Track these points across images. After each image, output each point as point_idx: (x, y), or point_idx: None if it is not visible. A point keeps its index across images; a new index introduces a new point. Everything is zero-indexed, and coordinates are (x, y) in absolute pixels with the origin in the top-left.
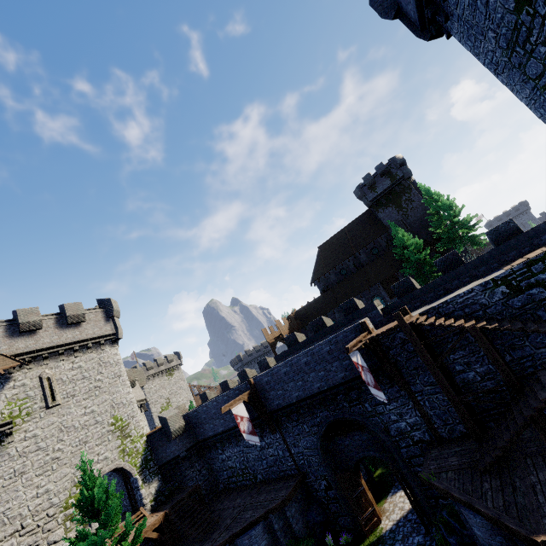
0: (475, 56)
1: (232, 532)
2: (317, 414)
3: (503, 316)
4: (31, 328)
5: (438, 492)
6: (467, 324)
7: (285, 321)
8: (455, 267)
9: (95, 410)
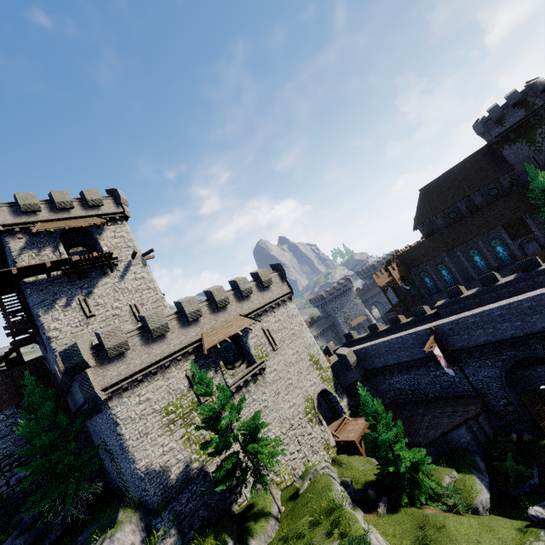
0: None
1: (441, 431)
2: (503, 353)
3: None
4: (247, 294)
5: None
6: None
7: (394, 266)
8: None
9: (298, 351)
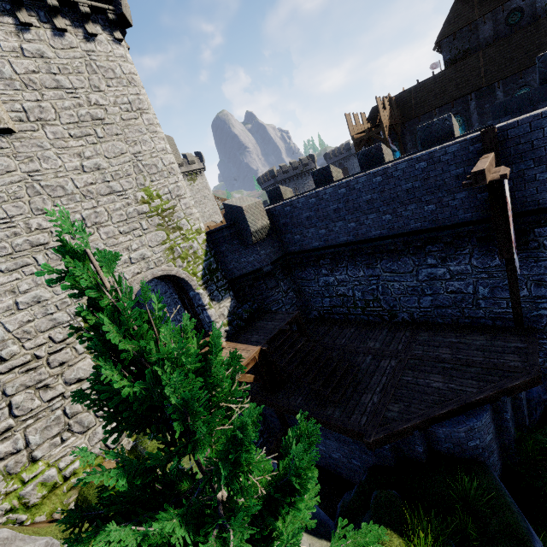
0: None
1: (424, 413)
2: None
3: None
4: None
5: None
6: None
7: (386, 104)
8: None
9: (104, 168)
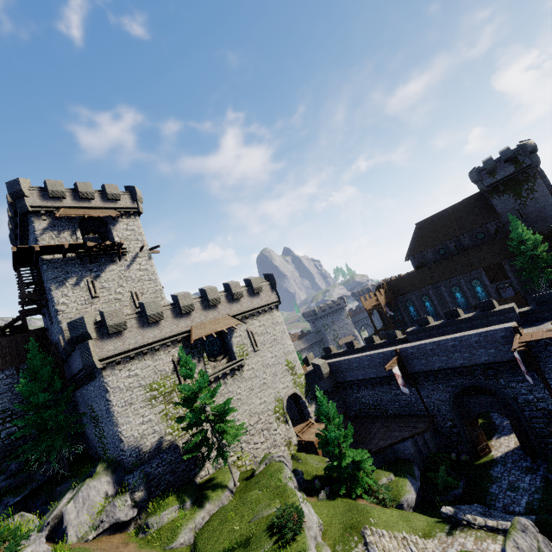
0: None
1: (390, 442)
2: (453, 380)
3: None
4: (238, 297)
5: (549, 441)
6: None
7: (382, 292)
8: None
9: (277, 355)
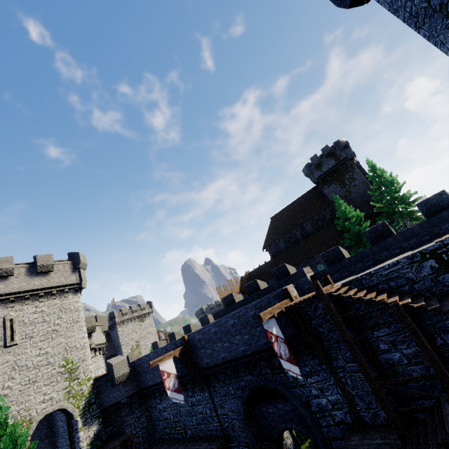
0: (395, 14)
1: None
2: (242, 377)
3: (433, 293)
4: (3, 274)
5: None
6: (390, 300)
7: (237, 281)
8: (384, 238)
9: (49, 352)
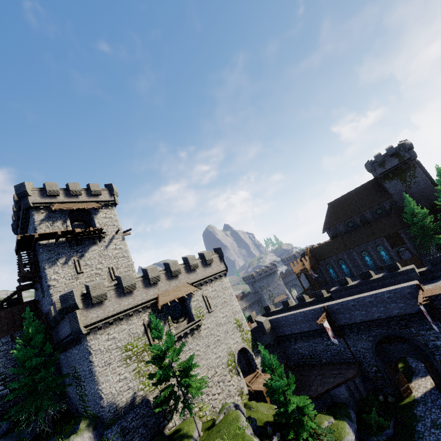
0: None
1: (327, 388)
2: (373, 330)
3: None
4: (194, 268)
5: None
6: None
7: (306, 258)
8: None
9: (227, 315)
